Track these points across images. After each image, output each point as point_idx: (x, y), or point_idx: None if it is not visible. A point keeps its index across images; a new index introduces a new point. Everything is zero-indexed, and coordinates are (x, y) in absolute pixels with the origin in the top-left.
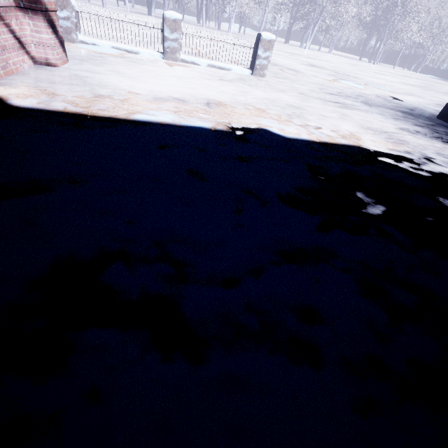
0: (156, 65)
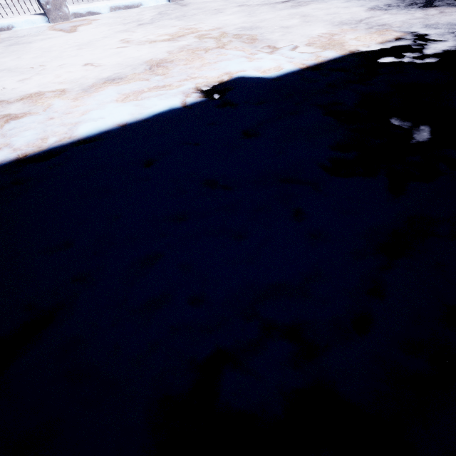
0: (47, 36)
